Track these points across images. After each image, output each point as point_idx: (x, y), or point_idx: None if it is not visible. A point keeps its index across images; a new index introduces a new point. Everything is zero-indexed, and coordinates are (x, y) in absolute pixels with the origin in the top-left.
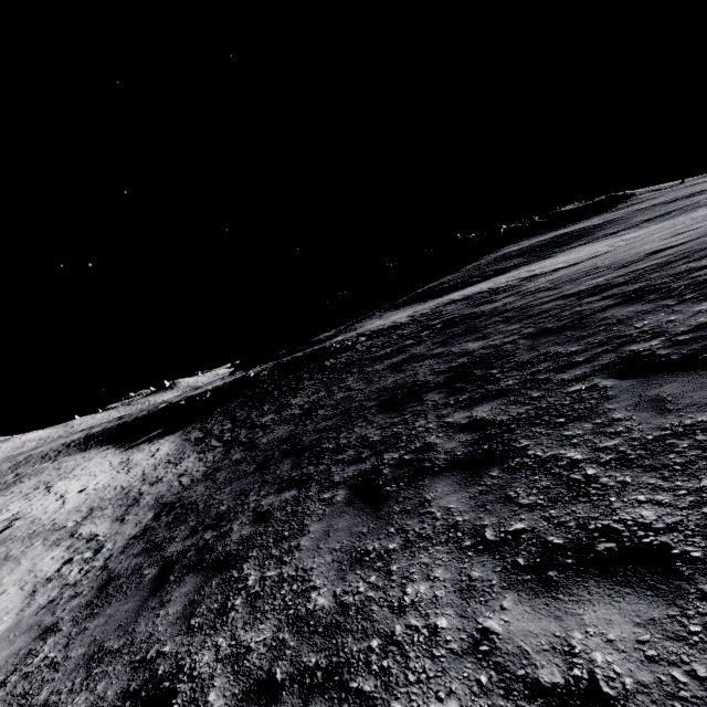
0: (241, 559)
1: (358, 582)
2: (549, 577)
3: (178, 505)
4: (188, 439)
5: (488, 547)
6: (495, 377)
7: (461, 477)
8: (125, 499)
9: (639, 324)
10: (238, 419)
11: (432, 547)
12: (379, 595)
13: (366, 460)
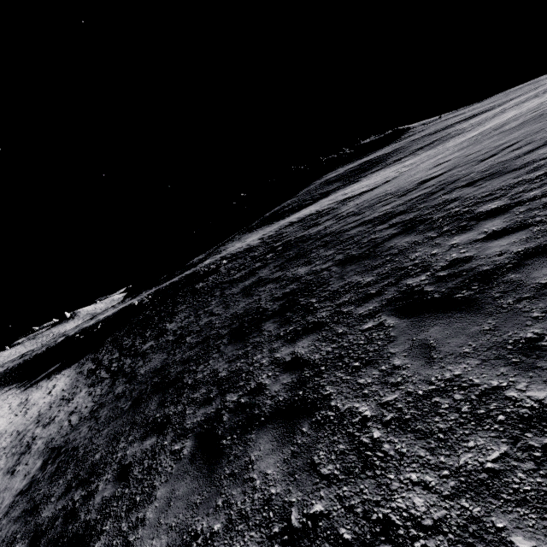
0: (95, 535)
1: None
2: None
3: (63, 450)
4: (81, 371)
5: (292, 538)
6: (314, 307)
7: (279, 432)
8: (18, 447)
9: (412, 256)
10: (124, 347)
11: (248, 532)
12: None
13: (212, 401)
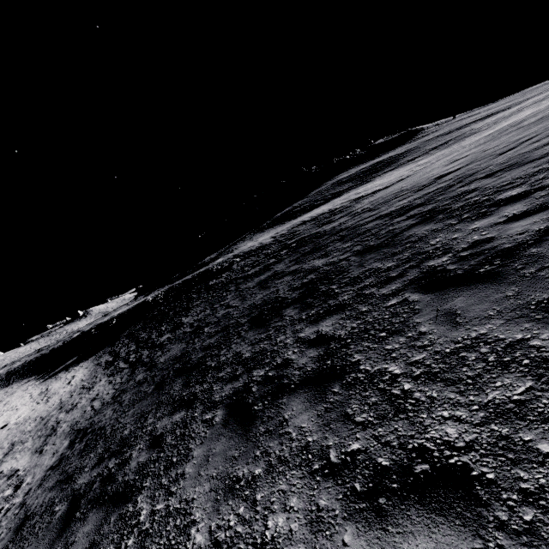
0: (136, 491)
1: (229, 515)
2: (380, 505)
3: (90, 431)
4: (99, 363)
5: (332, 471)
6: (335, 292)
7: (311, 394)
8: (44, 430)
9: (433, 241)
10: (141, 340)
11: (289, 471)
12: (246, 531)
13: (239, 377)
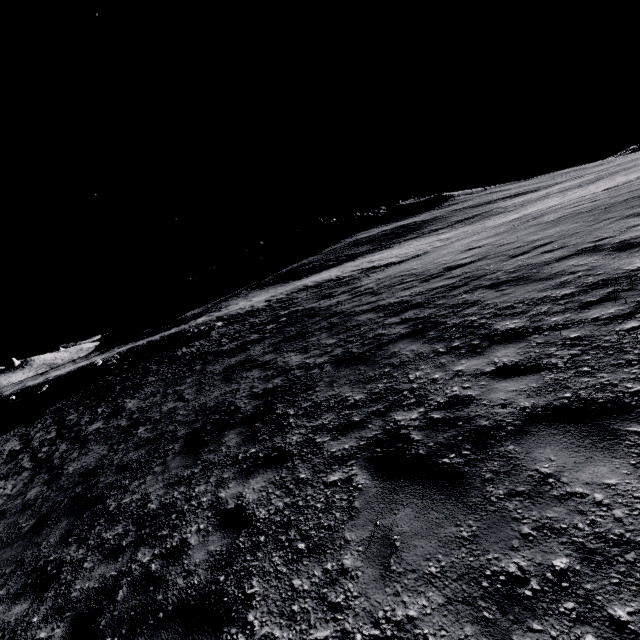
0: None
1: None
2: None
3: None
4: (1, 452)
5: None
6: (288, 422)
7: None
8: None
9: (412, 374)
10: (66, 424)
11: None
12: None
13: (121, 554)
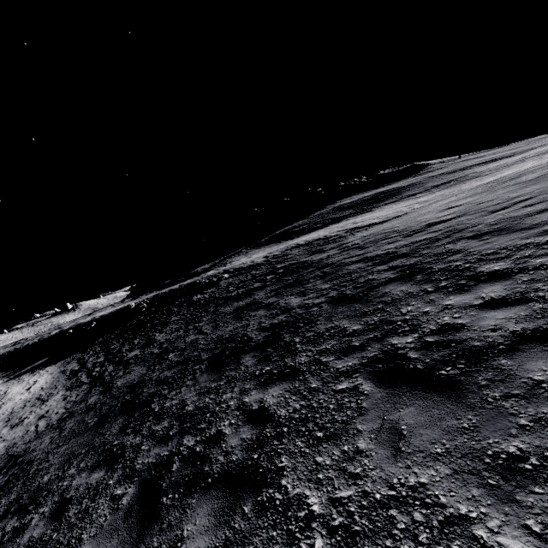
0: None
1: None
2: None
3: (19, 461)
4: (65, 371)
5: None
6: (295, 347)
7: (221, 504)
8: None
9: (404, 309)
10: (111, 351)
11: None
12: None
13: (170, 440)
